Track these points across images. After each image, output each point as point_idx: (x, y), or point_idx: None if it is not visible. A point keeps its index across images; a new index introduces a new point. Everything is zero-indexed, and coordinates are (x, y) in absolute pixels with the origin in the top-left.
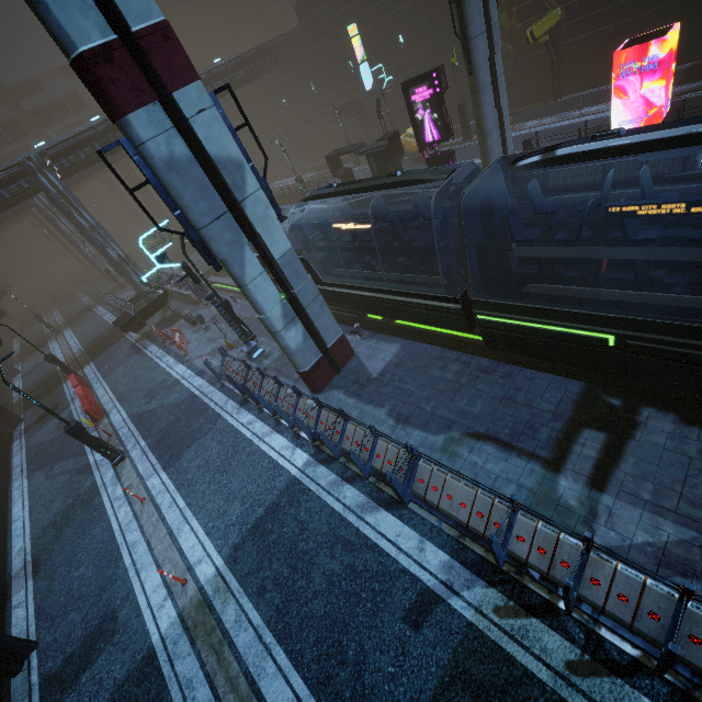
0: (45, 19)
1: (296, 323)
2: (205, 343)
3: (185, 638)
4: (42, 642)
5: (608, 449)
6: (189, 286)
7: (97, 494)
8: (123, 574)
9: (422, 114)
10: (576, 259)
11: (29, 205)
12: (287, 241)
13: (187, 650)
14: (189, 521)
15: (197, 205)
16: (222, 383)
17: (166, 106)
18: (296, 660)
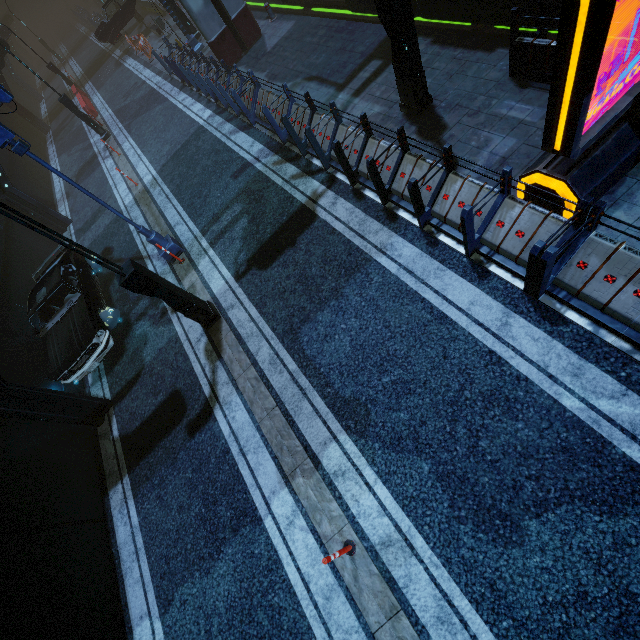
0: None
1: None
2: (165, 49)
3: (136, 205)
4: (74, 220)
5: (377, 71)
6: None
7: (95, 158)
8: (109, 188)
9: None
10: None
11: None
12: None
13: (136, 209)
14: (142, 159)
15: None
16: (171, 77)
17: None
18: (181, 201)
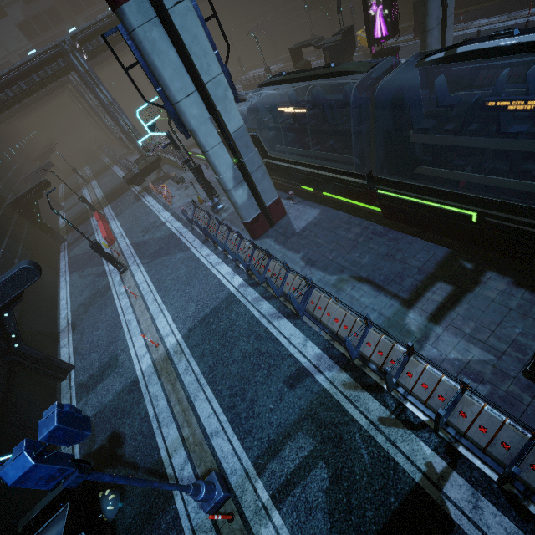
0: None
1: (243, 184)
2: (184, 198)
3: (155, 375)
4: (77, 366)
5: (451, 297)
6: (176, 154)
7: (109, 289)
8: (122, 336)
9: (375, 10)
10: (469, 150)
11: (66, 81)
12: (241, 119)
13: (156, 381)
14: (163, 312)
15: (173, 84)
16: (192, 227)
17: None
18: (217, 394)
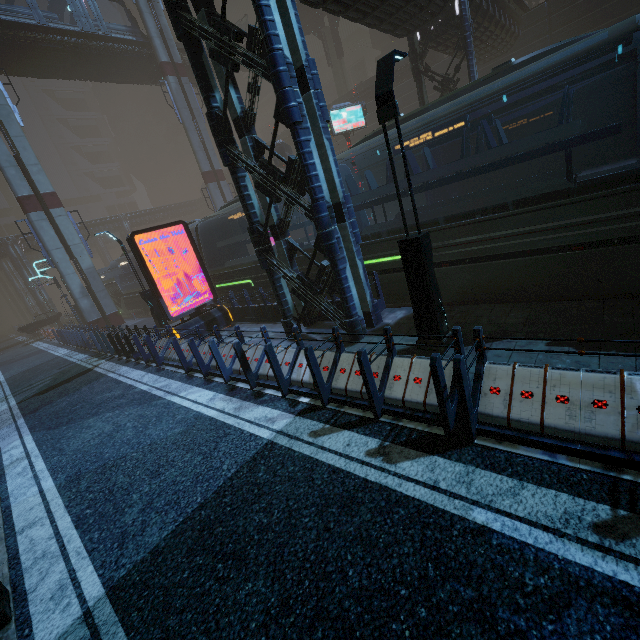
0: (12, 188)
1: (89, 298)
2: None
3: None
4: None
5: None
6: None
7: None
8: None
9: None
10: None
11: None
12: (92, 264)
13: None
14: None
15: (49, 243)
16: (59, 343)
17: (46, 213)
18: (11, 385)
